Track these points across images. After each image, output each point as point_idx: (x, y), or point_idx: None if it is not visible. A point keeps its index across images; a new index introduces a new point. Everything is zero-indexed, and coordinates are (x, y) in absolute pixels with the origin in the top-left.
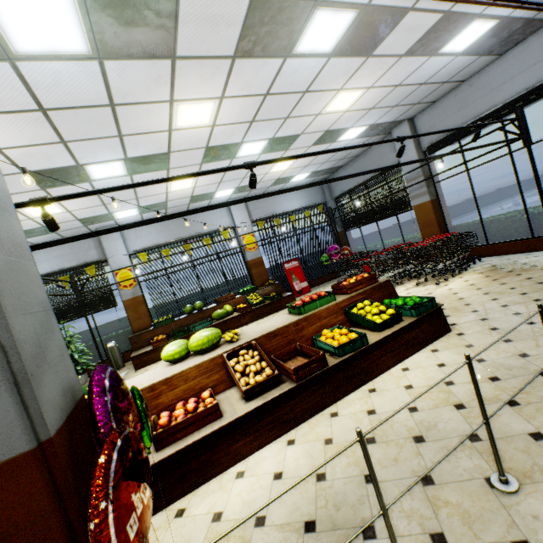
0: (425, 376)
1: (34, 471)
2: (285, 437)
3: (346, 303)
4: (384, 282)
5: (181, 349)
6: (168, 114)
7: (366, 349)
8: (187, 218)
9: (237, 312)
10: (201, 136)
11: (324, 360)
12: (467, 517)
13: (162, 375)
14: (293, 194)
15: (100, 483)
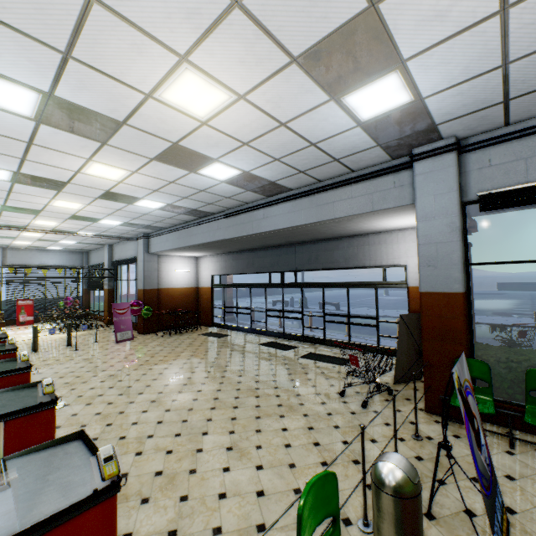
0: None
1: None
2: None
3: None
4: None
5: None
6: None
7: None
8: None
9: None
10: None
11: None
12: None
13: None
14: (55, 255)
15: None
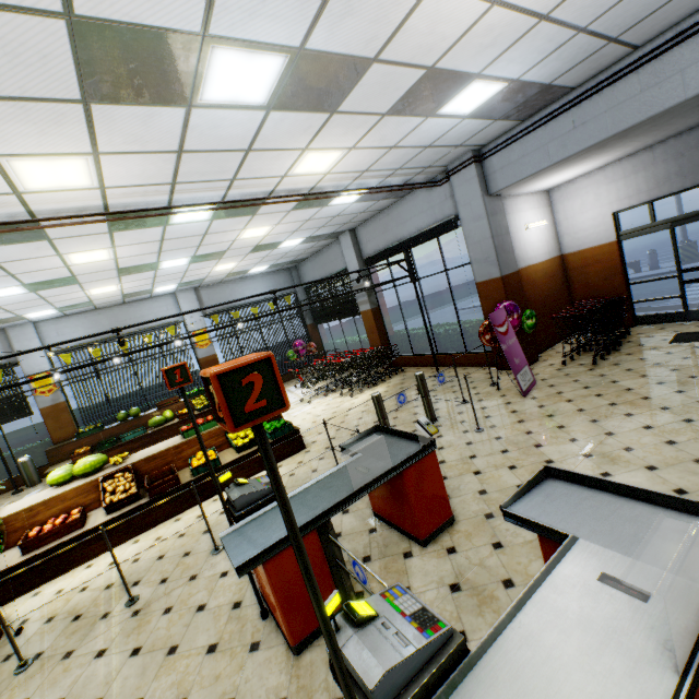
0: None
1: None
2: (135, 538)
3: None
4: None
5: (66, 474)
6: (60, 259)
7: (220, 469)
8: (124, 312)
9: (178, 418)
10: (106, 264)
11: (178, 479)
12: (186, 568)
13: (43, 497)
14: (257, 283)
15: None
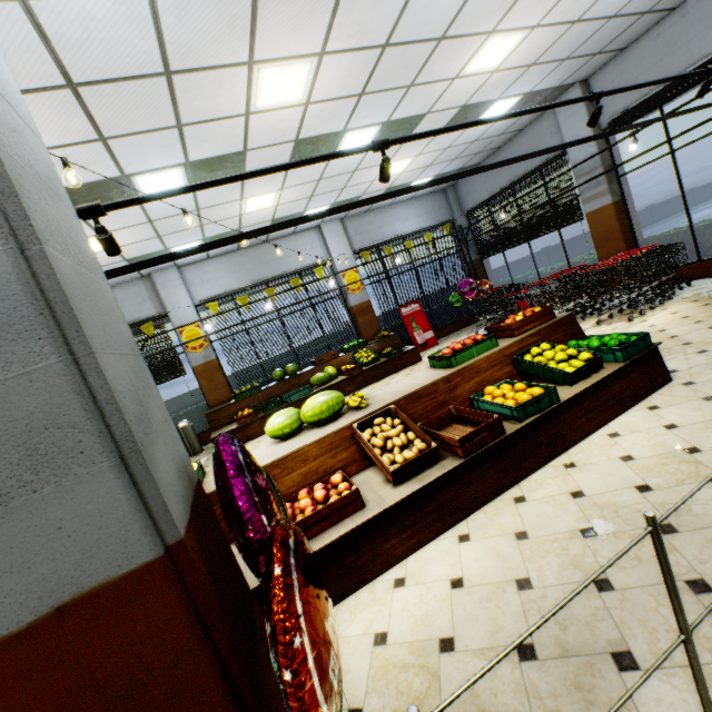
0: (649, 442)
1: (165, 589)
2: (453, 531)
3: (514, 349)
4: (565, 318)
5: (291, 420)
6: (245, 85)
7: (555, 410)
8: (266, 252)
9: (342, 375)
10: (289, 122)
11: (499, 426)
12: None
13: (271, 455)
14: (407, 211)
15: (285, 607)
